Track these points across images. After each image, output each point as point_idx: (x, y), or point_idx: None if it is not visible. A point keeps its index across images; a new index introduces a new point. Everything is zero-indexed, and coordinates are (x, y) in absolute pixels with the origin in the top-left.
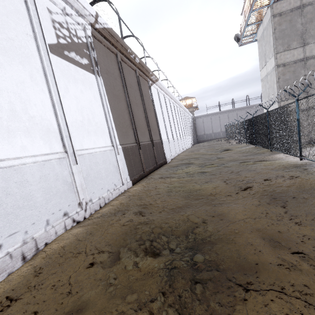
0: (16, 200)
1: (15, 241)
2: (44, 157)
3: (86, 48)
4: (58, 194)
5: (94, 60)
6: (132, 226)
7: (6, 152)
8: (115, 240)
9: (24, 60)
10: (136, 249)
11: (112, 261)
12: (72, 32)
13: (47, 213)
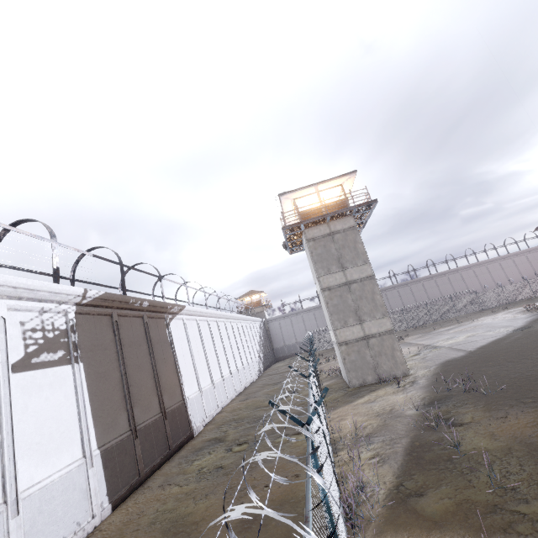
0: None
1: None
2: None
3: (64, 336)
4: None
5: (73, 346)
6: None
7: None
8: None
9: None
10: None
11: None
12: (48, 328)
13: None
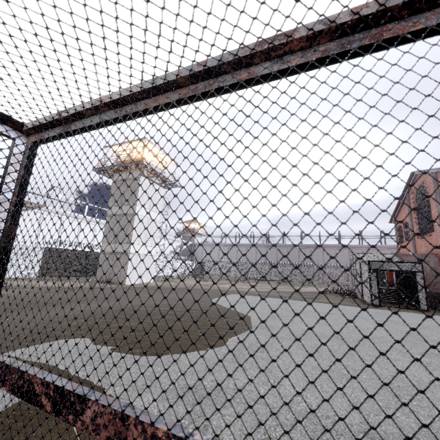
0: None
1: None
2: None
3: None
4: None
5: None
6: None
7: None
8: None
9: None
10: None
11: None
12: None
13: None
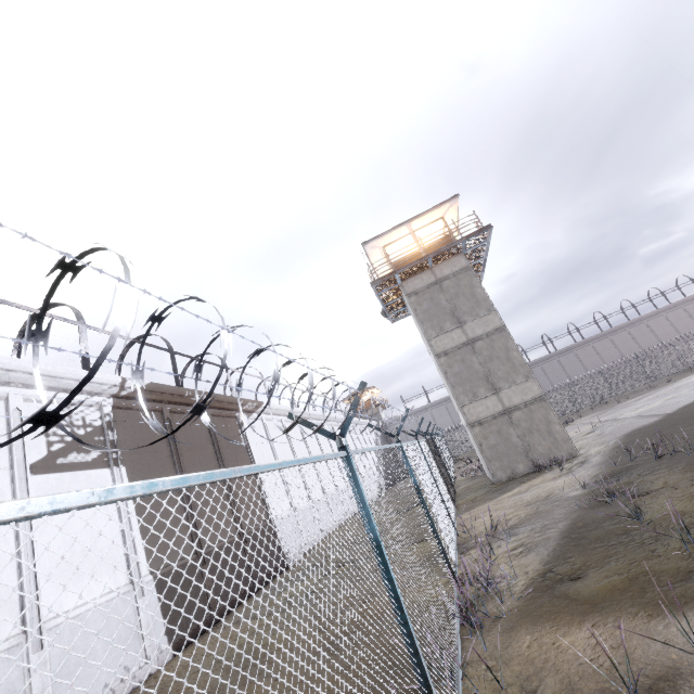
0: None
1: None
2: None
3: (99, 434)
4: None
5: (111, 446)
6: None
7: None
8: None
9: None
10: None
11: None
12: (77, 424)
13: None
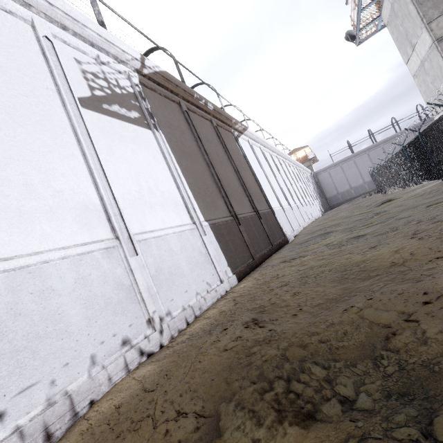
0: (34, 323)
1: (31, 402)
2: (80, 248)
3: (134, 100)
4: (109, 307)
5: (147, 112)
6: (242, 350)
7: (16, 246)
8: (210, 386)
9: (43, 119)
10: (255, 404)
11: (204, 441)
12: (112, 83)
13: (92, 342)
